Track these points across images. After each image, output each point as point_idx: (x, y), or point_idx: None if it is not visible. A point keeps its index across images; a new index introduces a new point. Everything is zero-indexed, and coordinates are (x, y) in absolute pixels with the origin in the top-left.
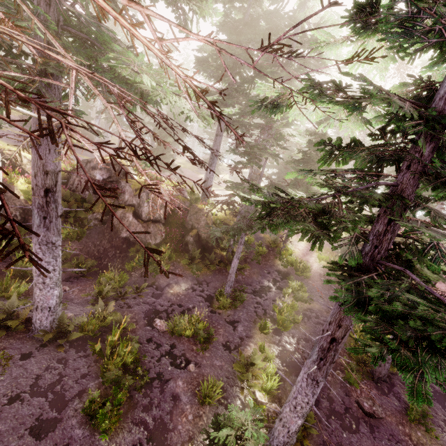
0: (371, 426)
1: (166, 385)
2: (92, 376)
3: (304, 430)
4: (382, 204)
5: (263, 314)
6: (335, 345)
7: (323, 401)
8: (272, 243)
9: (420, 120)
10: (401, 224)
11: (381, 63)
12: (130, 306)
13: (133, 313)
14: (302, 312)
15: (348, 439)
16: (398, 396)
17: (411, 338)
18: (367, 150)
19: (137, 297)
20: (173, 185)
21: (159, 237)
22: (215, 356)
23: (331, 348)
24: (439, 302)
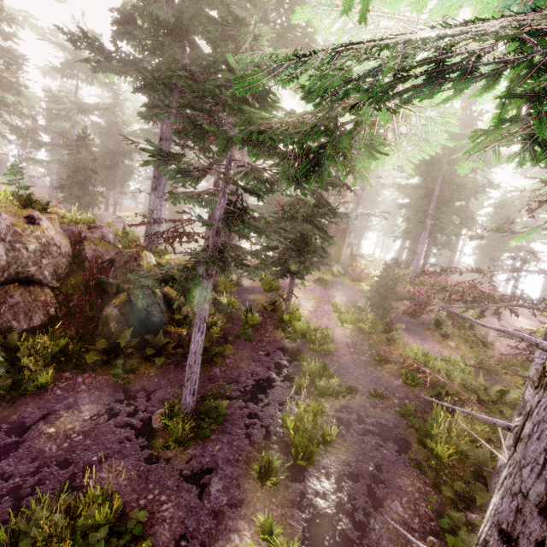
0: None
1: None
2: None
3: None
4: None
5: (263, 438)
6: None
7: None
8: (269, 305)
9: None
10: None
11: None
12: None
13: None
14: (334, 416)
15: None
16: None
17: None
18: None
19: None
20: (85, 222)
21: (39, 314)
22: None
23: None
24: None
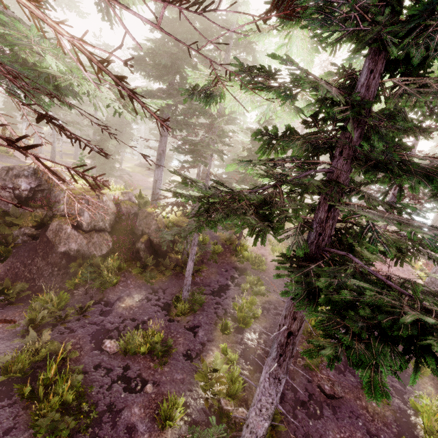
0: (333, 408)
1: (118, 416)
2: (19, 429)
3: (272, 428)
4: (321, 191)
5: (223, 314)
6: (292, 339)
7: (287, 392)
8: (228, 241)
9: (347, 105)
10: (340, 209)
11: (307, 55)
12: (73, 330)
13: (76, 338)
14: (261, 306)
15: (314, 426)
16: (353, 371)
17: (363, 329)
18: (302, 138)
19: (82, 319)
20: (119, 189)
21: (105, 247)
22: (176, 369)
23: (289, 342)
24: (381, 283)
